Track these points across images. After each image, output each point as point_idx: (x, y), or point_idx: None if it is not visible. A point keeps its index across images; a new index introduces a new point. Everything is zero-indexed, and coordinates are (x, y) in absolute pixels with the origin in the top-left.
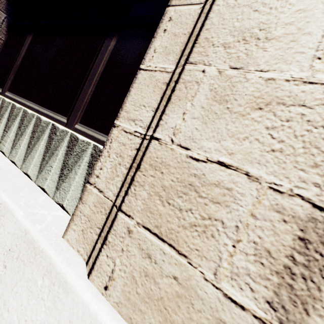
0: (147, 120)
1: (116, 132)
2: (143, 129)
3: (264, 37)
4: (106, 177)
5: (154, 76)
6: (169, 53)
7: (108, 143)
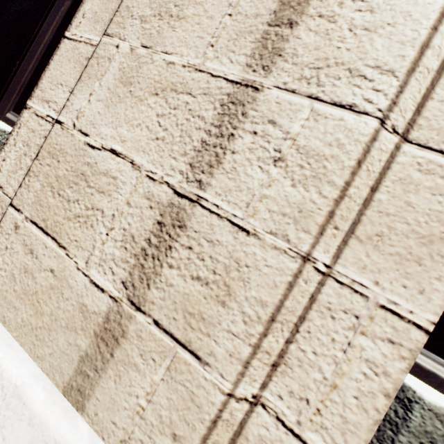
0: (62, 102)
1: (27, 115)
2: (56, 113)
3: (176, 15)
4: (8, 170)
5: (78, 48)
6: (98, 21)
7: (16, 128)
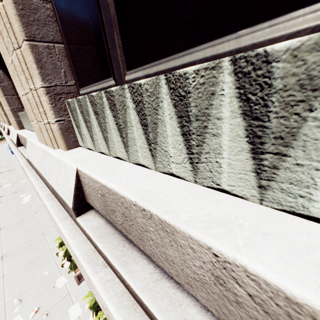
0: None
1: None
2: None
3: None
4: None
5: None
6: None
7: None
